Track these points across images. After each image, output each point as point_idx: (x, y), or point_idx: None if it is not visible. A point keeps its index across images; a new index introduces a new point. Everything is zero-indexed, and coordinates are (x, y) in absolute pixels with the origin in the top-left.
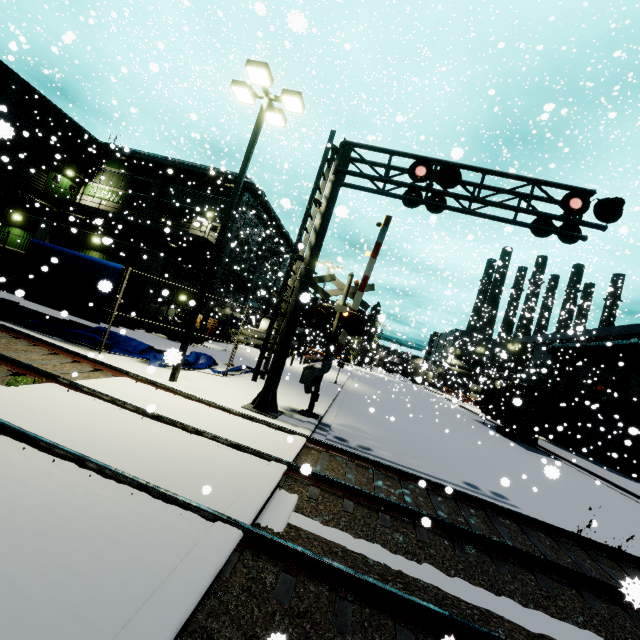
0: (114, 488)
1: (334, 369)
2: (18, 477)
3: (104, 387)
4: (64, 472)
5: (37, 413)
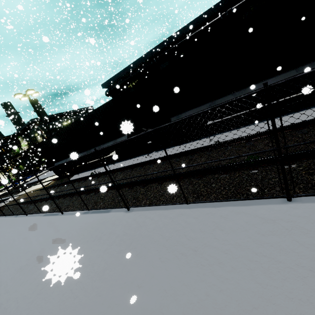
0: None
1: None
2: None
3: None
4: None
5: None
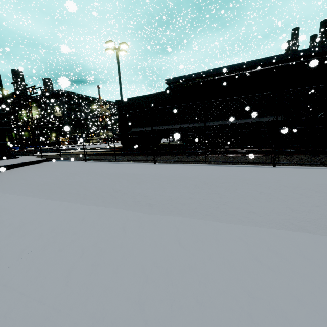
0: None
1: None
2: None
3: None
4: None
5: None
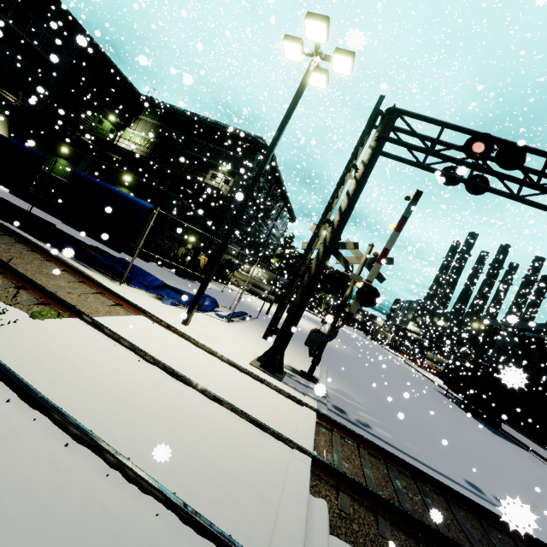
0: (135, 502)
1: (310, 320)
2: (19, 477)
3: (124, 327)
4: (77, 467)
5: (56, 361)
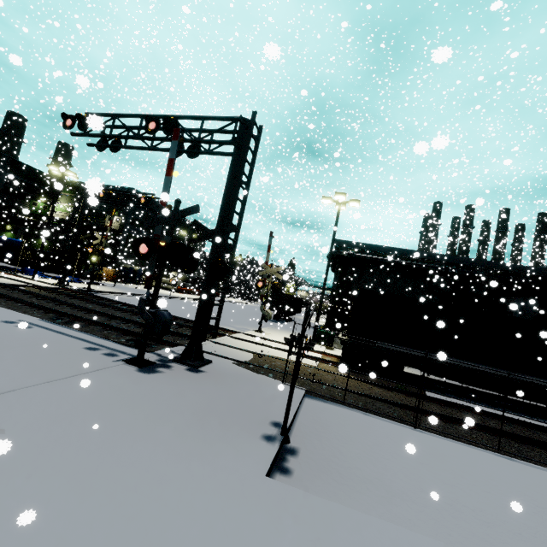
0: None
1: None
2: None
3: None
4: None
5: None
